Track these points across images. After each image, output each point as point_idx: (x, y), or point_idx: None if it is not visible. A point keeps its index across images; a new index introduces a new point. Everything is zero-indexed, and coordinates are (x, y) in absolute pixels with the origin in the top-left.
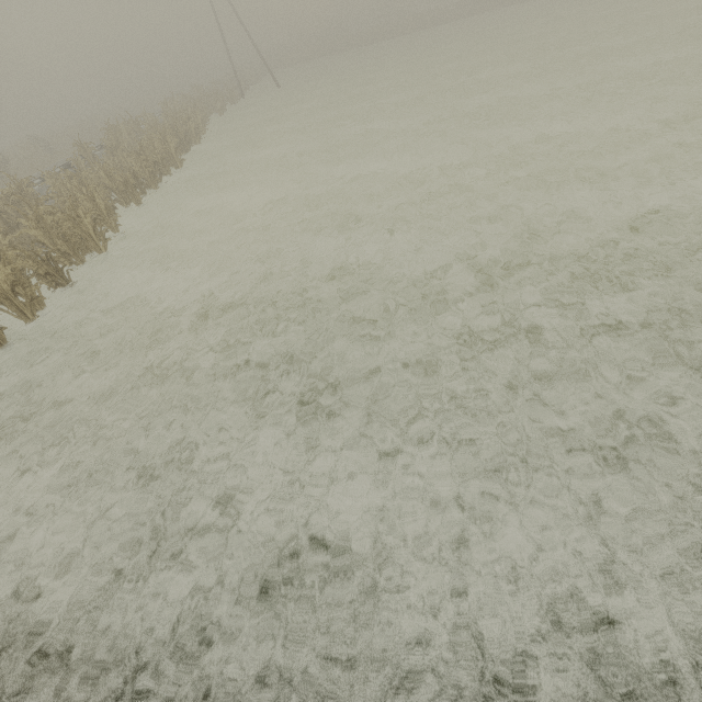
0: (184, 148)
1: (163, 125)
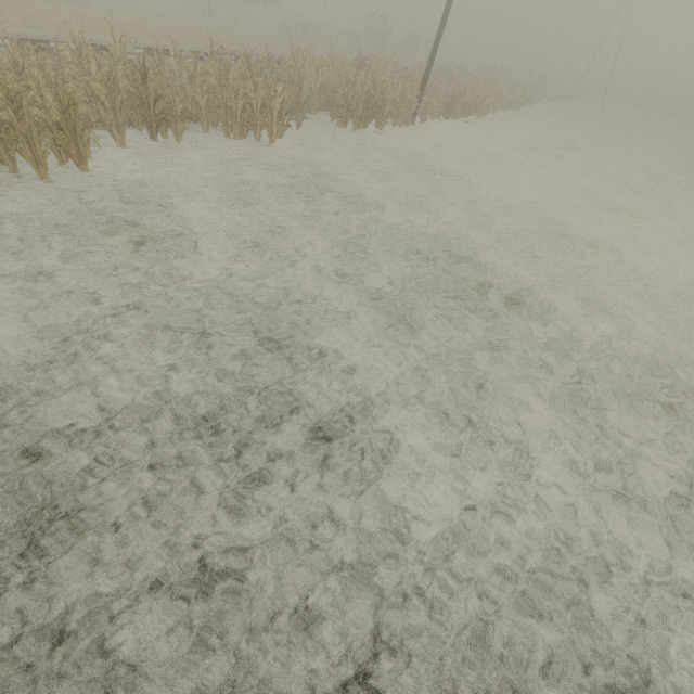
0: (523, 103)
1: (525, 84)
